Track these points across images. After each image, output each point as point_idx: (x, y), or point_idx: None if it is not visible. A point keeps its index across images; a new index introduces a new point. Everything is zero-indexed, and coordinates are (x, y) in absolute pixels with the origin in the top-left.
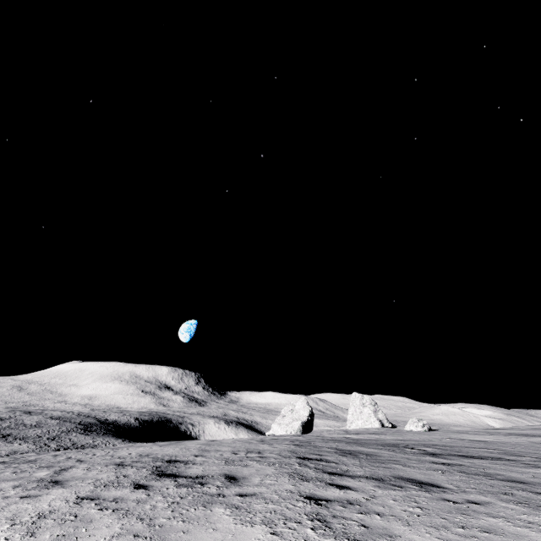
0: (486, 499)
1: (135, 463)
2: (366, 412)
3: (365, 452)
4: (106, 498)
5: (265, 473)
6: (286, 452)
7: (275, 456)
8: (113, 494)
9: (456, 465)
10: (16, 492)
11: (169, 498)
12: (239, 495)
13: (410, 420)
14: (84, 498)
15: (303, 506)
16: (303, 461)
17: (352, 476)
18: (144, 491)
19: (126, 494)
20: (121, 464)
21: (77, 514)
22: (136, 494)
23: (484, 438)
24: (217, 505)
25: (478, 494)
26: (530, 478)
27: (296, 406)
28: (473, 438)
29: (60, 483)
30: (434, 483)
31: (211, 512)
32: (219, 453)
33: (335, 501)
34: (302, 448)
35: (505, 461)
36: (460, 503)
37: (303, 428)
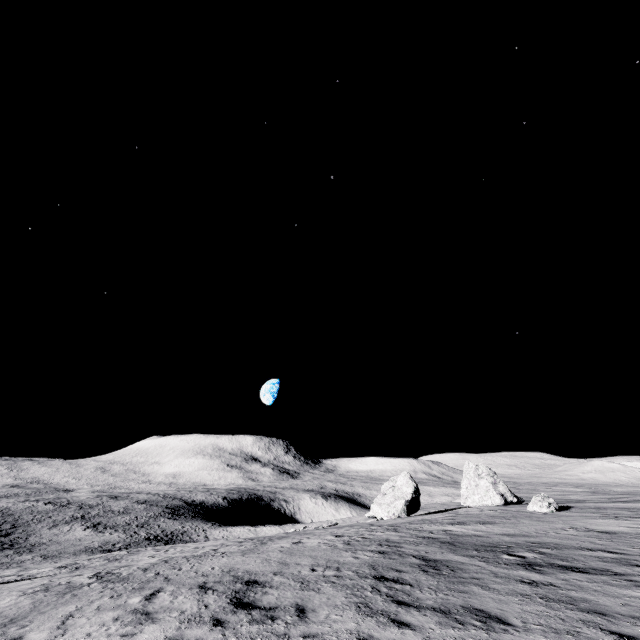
0: None
1: (217, 585)
2: (483, 485)
3: (452, 564)
4: (189, 639)
5: (334, 604)
6: (365, 568)
7: (352, 576)
8: (195, 634)
9: (545, 585)
10: (116, 628)
11: (241, 639)
12: (303, 636)
13: (533, 498)
14: (171, 638)
15: None
16: (377, 584)
17: (420, 607)
18: (221, 629)
19: (205, 633)
20: (204, 586)
21: None
22: (214, 633)
23: (618, 526)
24: None
25: (540, 634)
26: (619, 605)
27: (397, 481)
28: (603, 527)
29: (151, 615)
30: (502, 616)
31: None
32: (297, 569)
33: None
34: (385, 558)
35: (608, 577)
36: None
37: (407, 507)
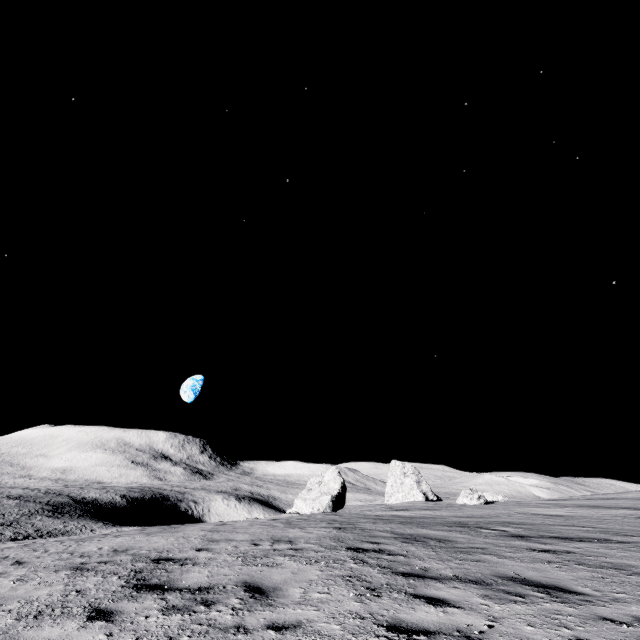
0: None
1: (103, 565)
2: (408, 483)
3: (433, 536)
4: None
5: (306, 579)
6: (328, 540)
7: (315, 548)
8: (44, 637)
9: (564, 552)
10: None
11: None
12: (273, 628)
13: (463, 492)
14: None
15: None
16: (357, 555)
17: (439, 578)
18: (104, 625)
19: (68, 633)
20: (80, 568)
21: None
22: (87, 632)
23: (558, 511)
24: None
25: None
26: None
27: (325, 477)
28: (545, 512)
29: None
30: (560, 585)
31: None
32: (232, 544)
33: (439, 634)
34: (347, 533)
35: (619, 545)
36: (632, 624)
37: (333, 503)
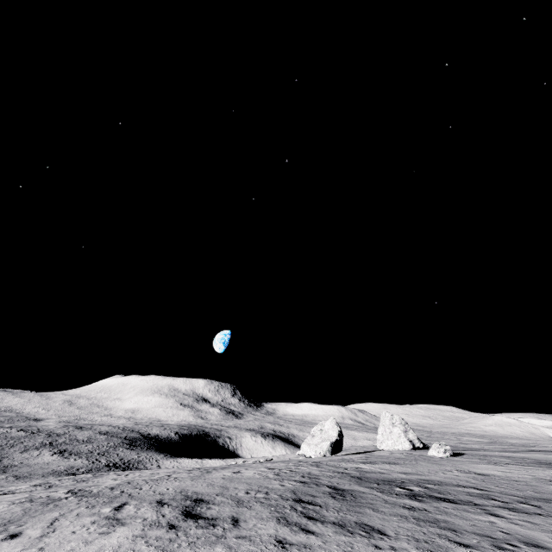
0: (406, 546)
1: (171, 501)
2: (396, 432)
3: (356, 492)
4: (151, 536)
5: (260, 517)
6: (288, 493)
7: (277, 498)
8: (155, 534)
9: (420, 510)
10: (94, 528)
11: (190, 538)
12: (235, 537)
13: (433, 445)
14: (137, 536)
15: (272, 549)
16: (295, 504)
17: (324, 521)
18: (175, 531)
19: (163, 533)
20: (161, 502)
21: (134, 549)
22: (170, 533)
23: (493, 470)
24: (218, 546)
25: (405, 542)
26: (468, 525)
27: (325, 426)
28: (482, 470)
29: (120, 521)
30: (382, 529)
31: (213, 551)
32: (235, 492)
33: (295, 545)
34: (305, 487)
35: (468, 506)
36: (383, 549)
37: (331, 448)
